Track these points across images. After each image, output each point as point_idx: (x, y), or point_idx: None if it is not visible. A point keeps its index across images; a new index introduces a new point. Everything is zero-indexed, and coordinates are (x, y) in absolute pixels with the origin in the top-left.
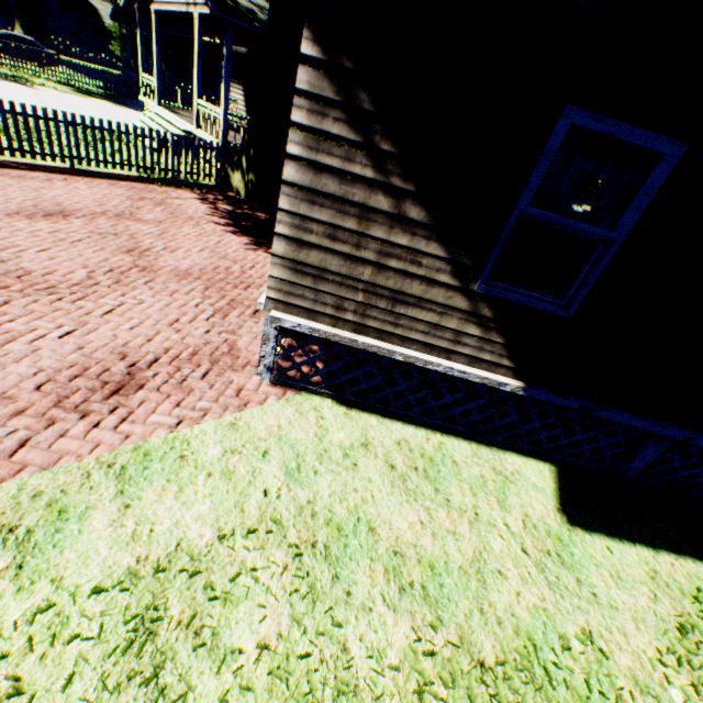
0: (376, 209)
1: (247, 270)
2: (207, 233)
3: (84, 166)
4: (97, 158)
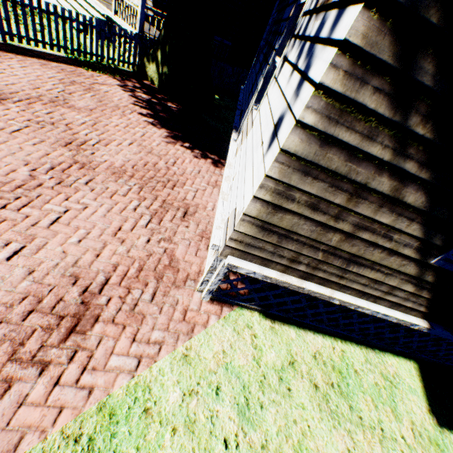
0: (373, 188)
1: (171, 166)
2: (132, 124)
3: (15, 41)
4: (27, 36)
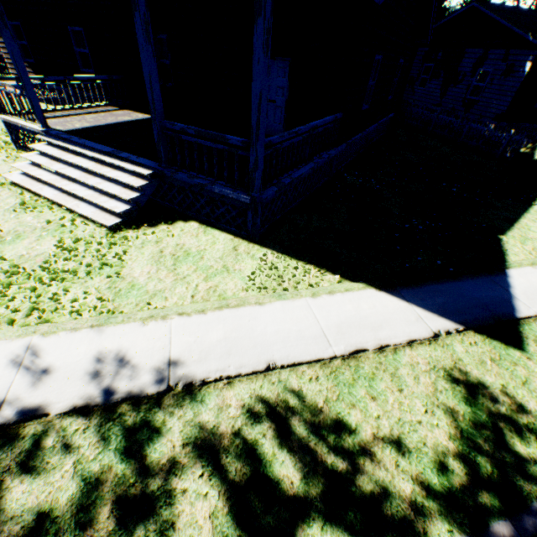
0: None
1: None
2: None
3: None
4: None
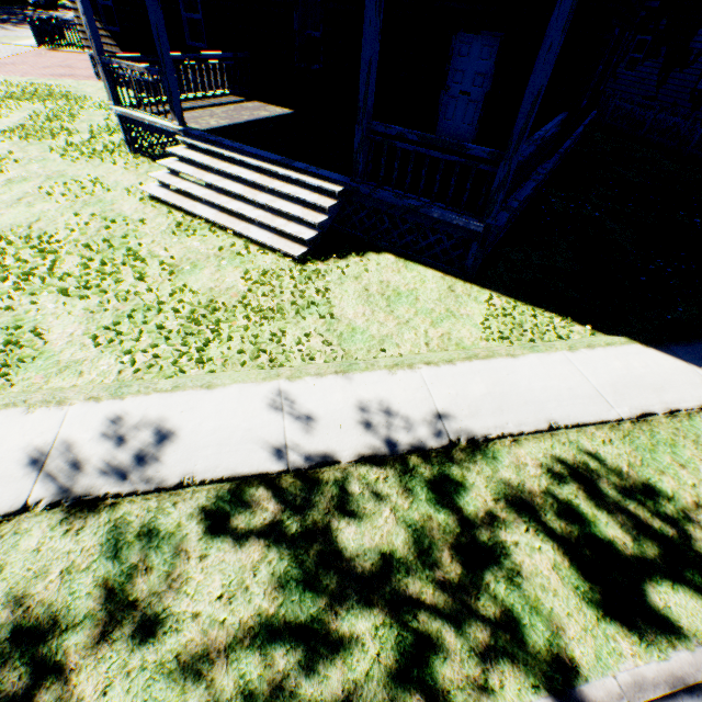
0: None
1: None
2: None
3: None
4: None
